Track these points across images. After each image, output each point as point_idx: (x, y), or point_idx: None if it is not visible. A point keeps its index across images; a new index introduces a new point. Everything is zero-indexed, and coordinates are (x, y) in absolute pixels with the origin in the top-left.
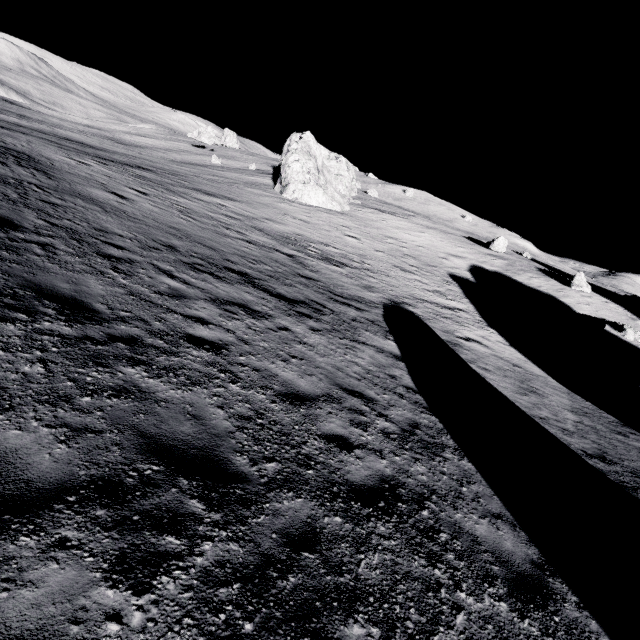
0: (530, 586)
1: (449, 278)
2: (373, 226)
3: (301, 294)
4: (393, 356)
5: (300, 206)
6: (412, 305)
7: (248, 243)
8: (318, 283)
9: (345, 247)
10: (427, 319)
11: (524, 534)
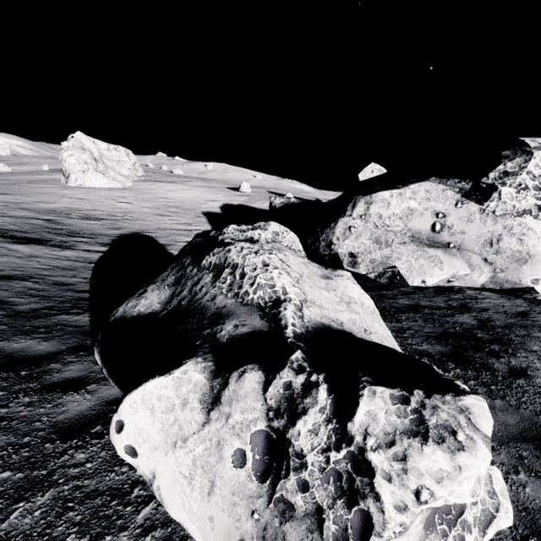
0: (65, 284)
1: (201, 214)
2: (149, 193)
3: (38, 236)
4: (97, 252)
5: (82, 189)
6: (152, 232)
7: (4, 217)
8: (64, 230)
9: (113, 209)
10: (159, 237)
11: (89, 279)
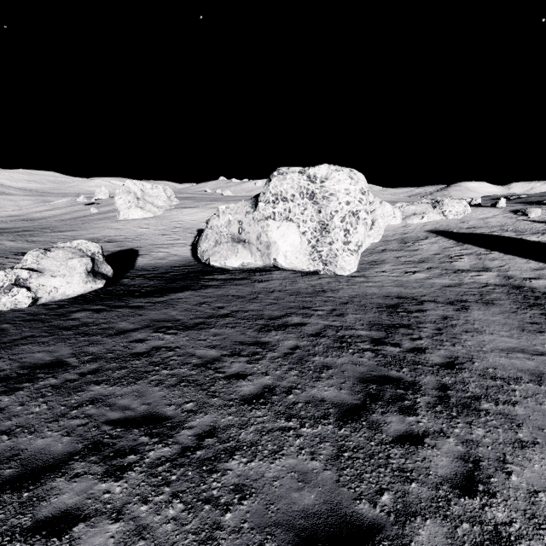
0: None
1: (195, 231)
2: (169, 218)
3: None
4: None
5: (125, 221)
6: (143, 247)
7: None
8: None
9: (132, 234)
10: (143, 250)
11: None
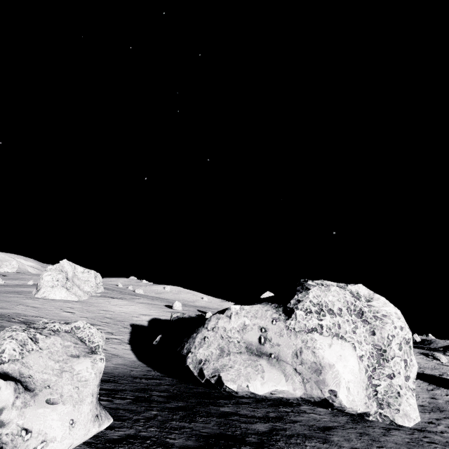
0: None
1: (128, 326)
2: (96, 305)
3: None
4: None
5: (43, 300)
6: None
7: None
8: None
9: (54, 317)
10: None
11: None
